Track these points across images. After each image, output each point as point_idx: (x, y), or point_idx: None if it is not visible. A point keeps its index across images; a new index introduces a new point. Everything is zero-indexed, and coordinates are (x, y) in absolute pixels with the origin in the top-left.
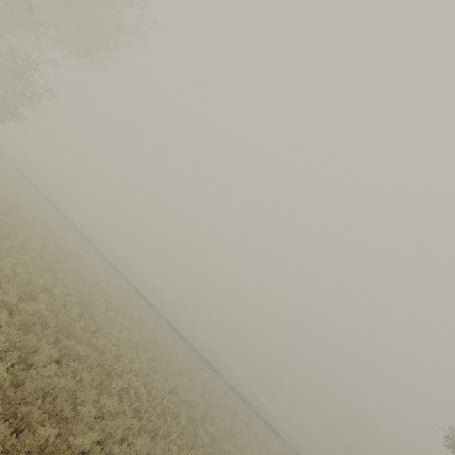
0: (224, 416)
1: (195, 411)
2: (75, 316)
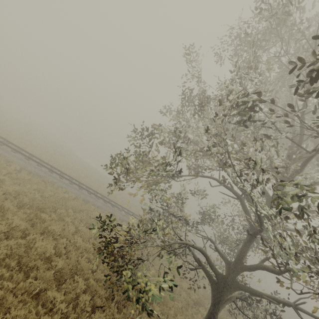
0: None
1: None
2: None
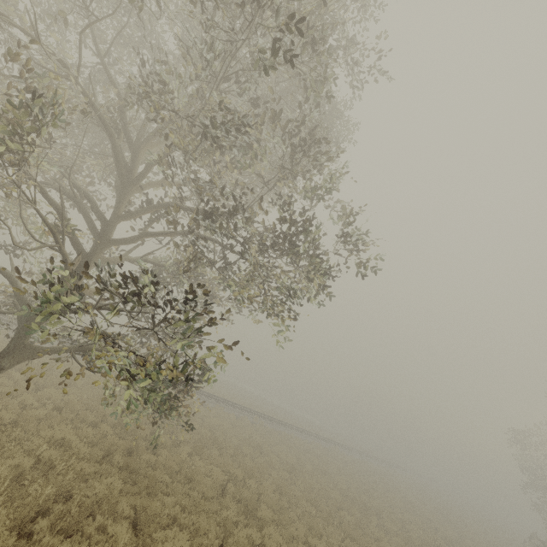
0: (390, 487)
1: (415, 512)
2: (395, 529)
